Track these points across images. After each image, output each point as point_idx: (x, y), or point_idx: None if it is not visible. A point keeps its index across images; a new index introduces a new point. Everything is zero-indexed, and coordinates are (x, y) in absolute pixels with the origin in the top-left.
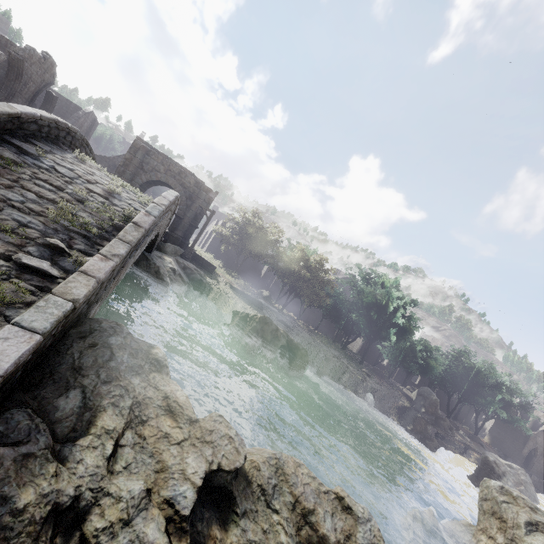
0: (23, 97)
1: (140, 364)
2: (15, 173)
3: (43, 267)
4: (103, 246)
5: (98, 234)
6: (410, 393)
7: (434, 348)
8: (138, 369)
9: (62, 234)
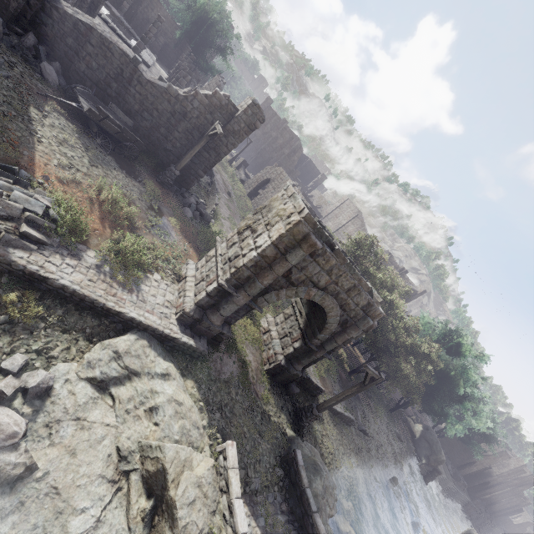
0: None
1: None
2: None
3: None
4: None
5: None
6: (414, 426)
7: None
8: None
9: None
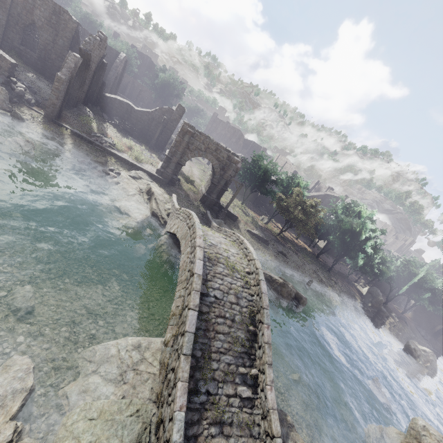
0: (88, 78)
1: (287, 430)
2: (211, 322)
3: (248, 395)
4: (253, 355)
5: (248, 345)
6: (362, 289)
7: (389, 260)
8: (287, 434)
9: (240, 358)
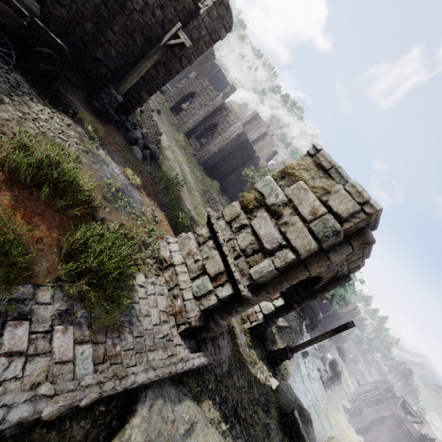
0: None
1: None
2: None
3: None
4: None
5: None
6: None
7: None
8: None
9: None
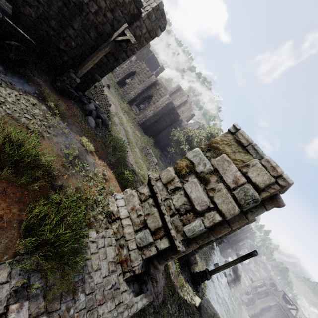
0: None
1: None
2: None
3: None
4: None
5: None
6: None
7: None
8: None
9: None
